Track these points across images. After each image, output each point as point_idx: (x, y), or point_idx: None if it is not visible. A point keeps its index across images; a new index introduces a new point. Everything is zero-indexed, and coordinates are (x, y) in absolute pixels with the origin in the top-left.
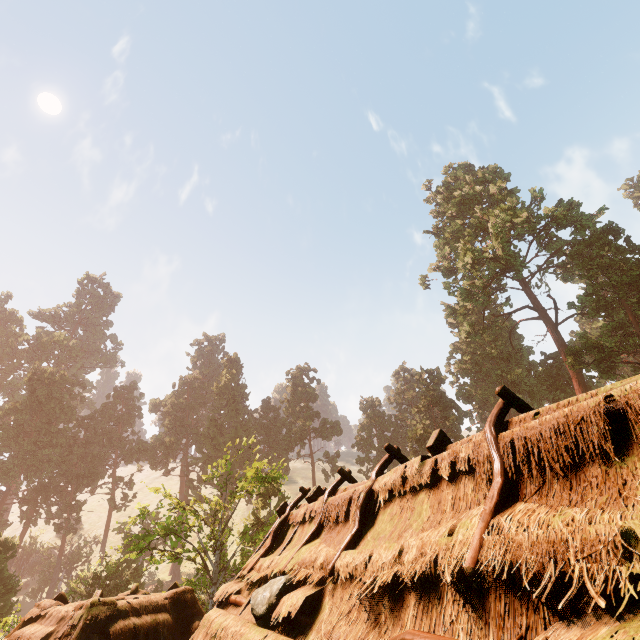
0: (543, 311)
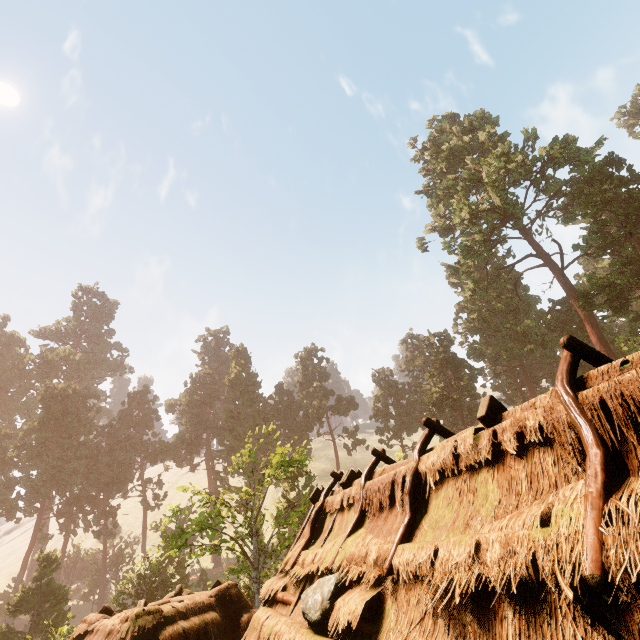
0: (547, 257)
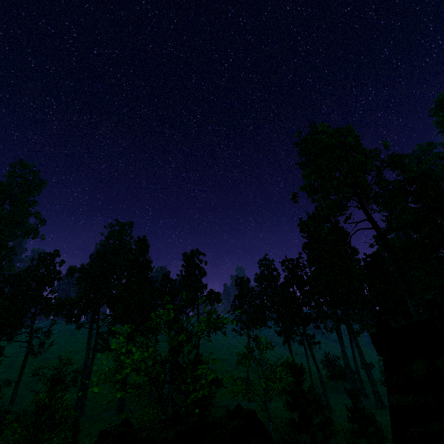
0: (376, 224)
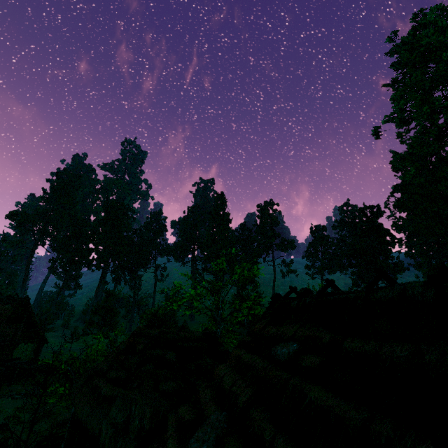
0: None
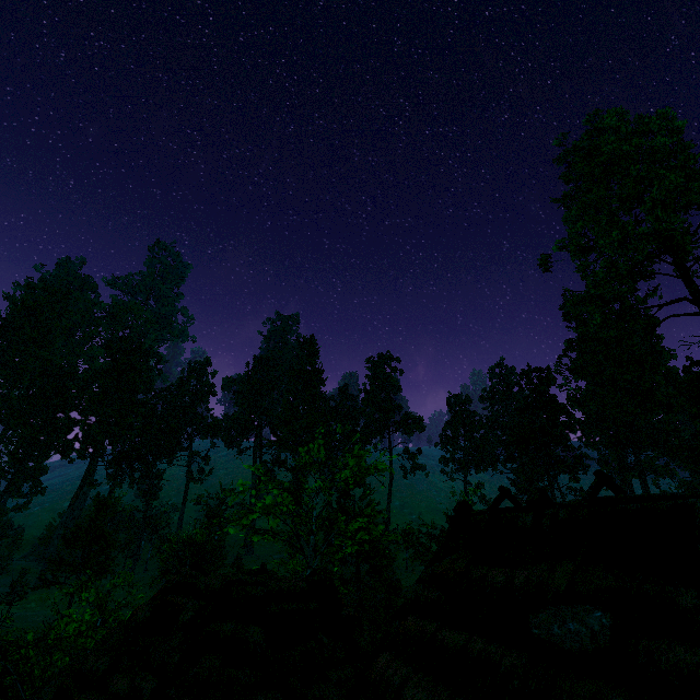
0: None
